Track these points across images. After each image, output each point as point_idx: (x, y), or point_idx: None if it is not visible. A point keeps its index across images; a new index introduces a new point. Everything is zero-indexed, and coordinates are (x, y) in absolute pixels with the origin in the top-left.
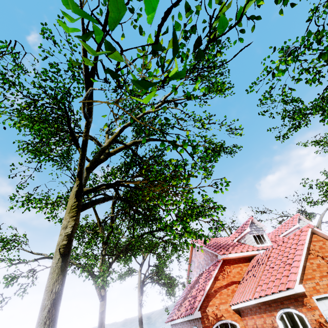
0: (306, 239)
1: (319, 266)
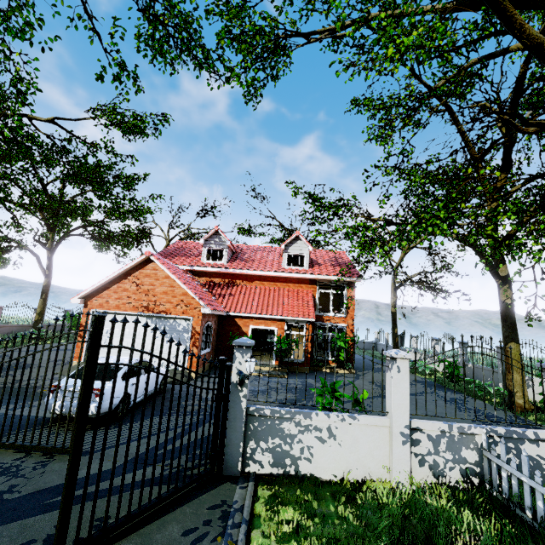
0: (127, 266)
1: (125, 290)
